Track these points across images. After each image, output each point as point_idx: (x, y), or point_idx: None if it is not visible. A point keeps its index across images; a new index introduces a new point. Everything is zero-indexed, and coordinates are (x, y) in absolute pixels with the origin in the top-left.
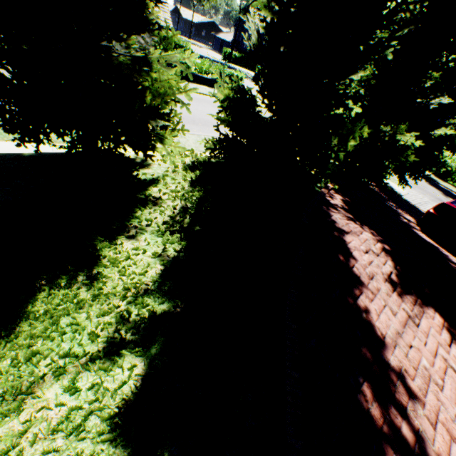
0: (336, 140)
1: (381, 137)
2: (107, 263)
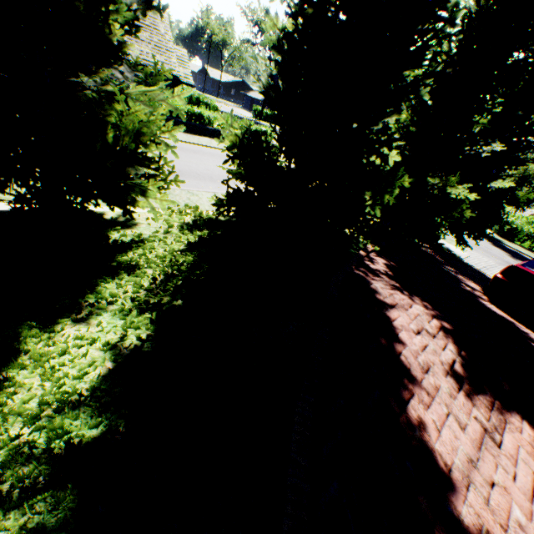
0: (371, 190)
1: (429, 190)
2: (29, 361)
